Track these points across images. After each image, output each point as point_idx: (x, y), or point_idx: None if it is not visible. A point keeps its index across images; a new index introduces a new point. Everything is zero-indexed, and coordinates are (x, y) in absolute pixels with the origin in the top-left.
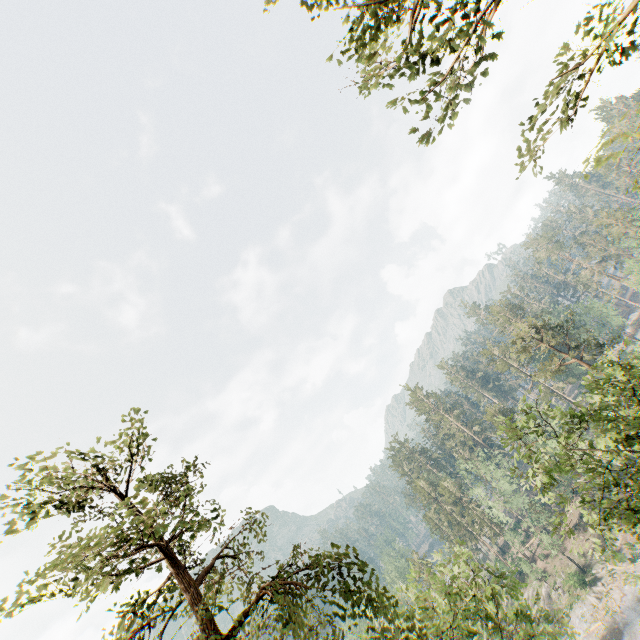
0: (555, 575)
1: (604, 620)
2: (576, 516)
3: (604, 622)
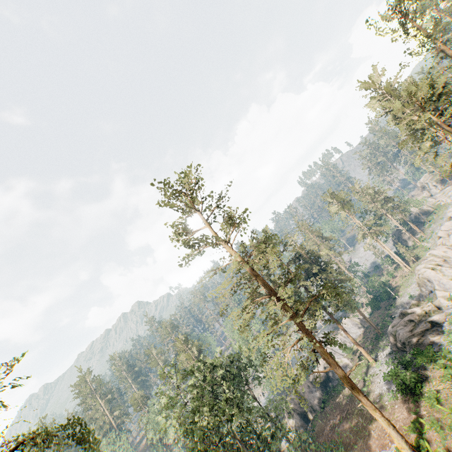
0: None
1: None
2: None
3: None
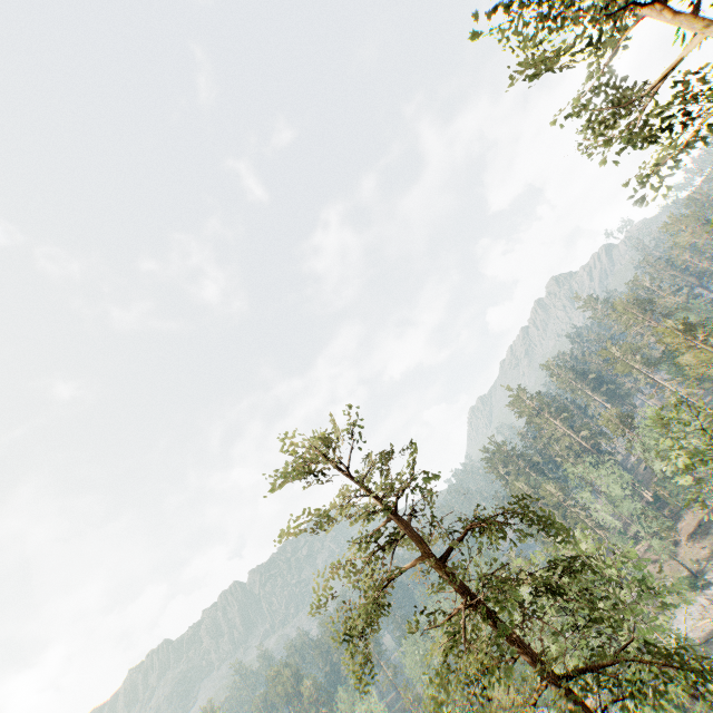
0: (662, 579)
1: (712, 619)
2: (692, 525)
3: (712, 620)
